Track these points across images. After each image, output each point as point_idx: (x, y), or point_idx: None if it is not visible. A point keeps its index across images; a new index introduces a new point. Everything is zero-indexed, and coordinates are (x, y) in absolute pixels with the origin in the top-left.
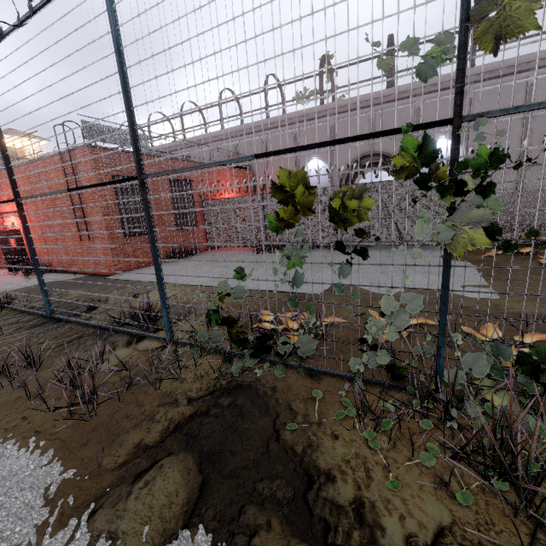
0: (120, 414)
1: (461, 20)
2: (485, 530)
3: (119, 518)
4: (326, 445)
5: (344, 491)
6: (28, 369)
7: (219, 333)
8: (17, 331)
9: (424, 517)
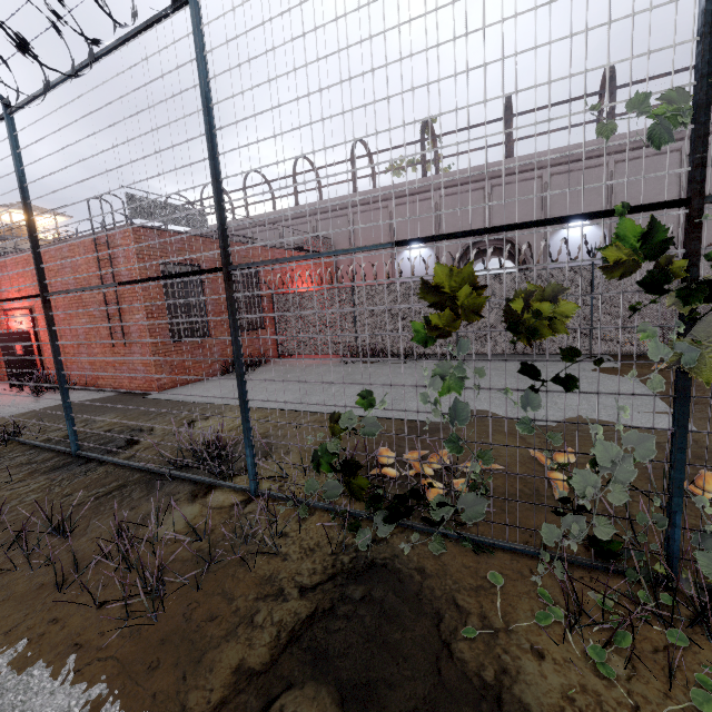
0: (201, 613)
1: (701, 75)
2: None
3: None
4: (529, 670)
5: None
6: (52, 538)
7: (334, 484)
8: (30, 476)
9: None
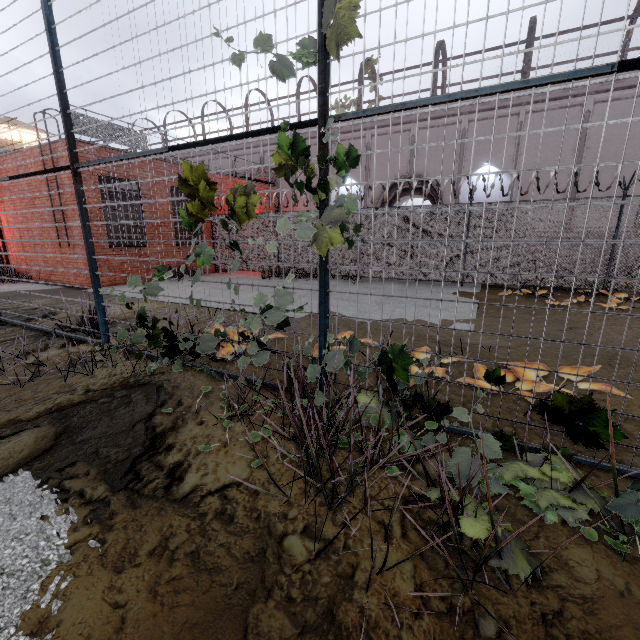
0: (12, 397)
1: (318, 23)
2: (269, 484)
3: None
4: (186, 427)
5: (172, 456)
6: None
7: (140, 333)
8: None
9: (225, 475)
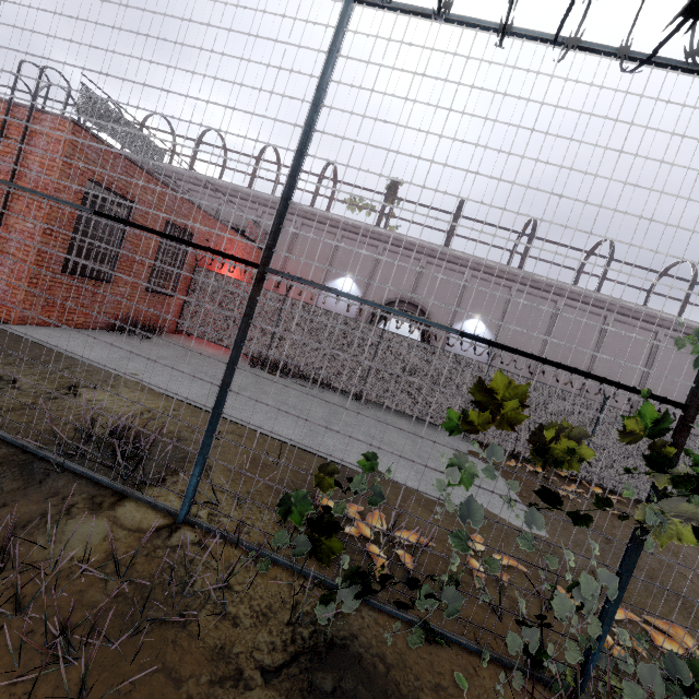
0: None
1: None
2: None
3: None
4: None
5: None
6: None
7: (304, 541)
8: None
9: None
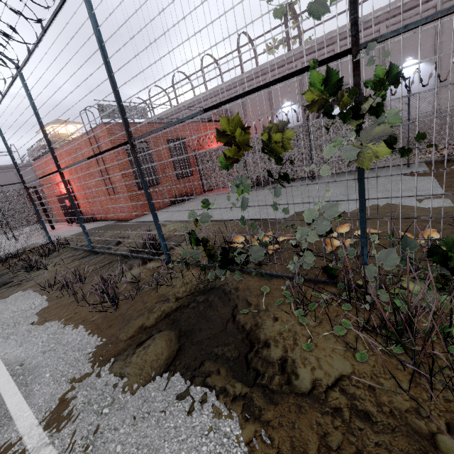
0: (132, 308)
1: None
2: (377, 377)
3: (127, 366)
4: (267, 324)
5: (274, 353)
6: (78, 284)
7: (197, 251)
8: (72, 261)
9: (330, 369)
